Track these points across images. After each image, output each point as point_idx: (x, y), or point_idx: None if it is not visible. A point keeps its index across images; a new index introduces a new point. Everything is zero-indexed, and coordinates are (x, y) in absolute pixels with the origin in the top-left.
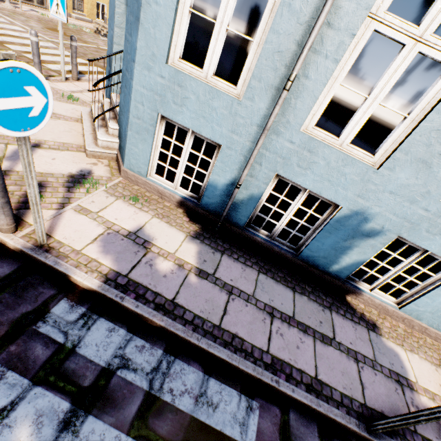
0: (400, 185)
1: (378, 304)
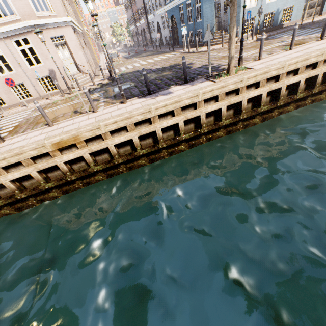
0: (280, 0)
1: (287, 24)
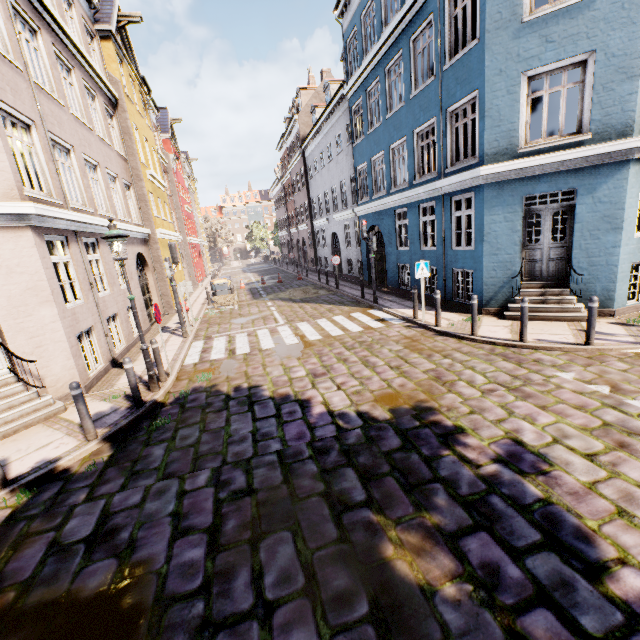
0: None
1: None
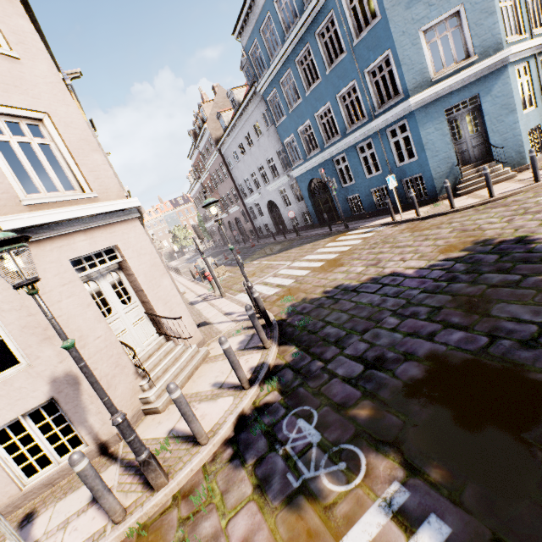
0: None
1: None
